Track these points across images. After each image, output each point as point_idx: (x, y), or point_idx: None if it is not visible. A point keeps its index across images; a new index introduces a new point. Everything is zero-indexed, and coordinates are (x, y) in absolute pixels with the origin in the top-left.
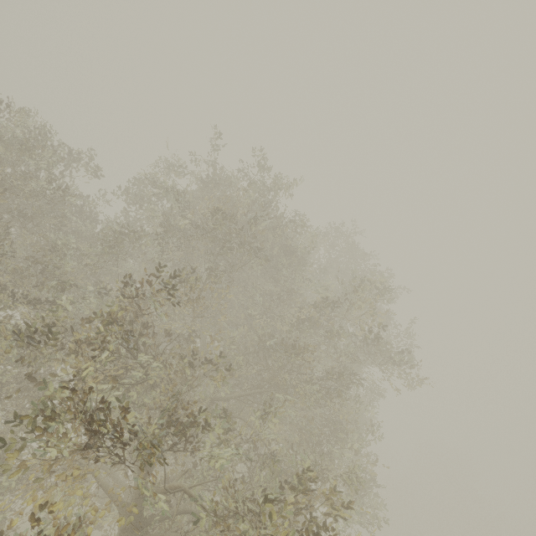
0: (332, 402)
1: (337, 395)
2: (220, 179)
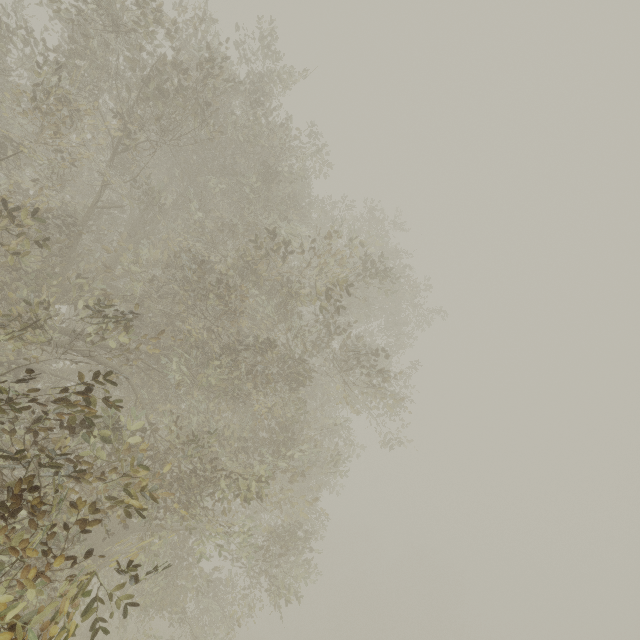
0: (257, 391)
1: (267, 382)
2: (202, 35)
